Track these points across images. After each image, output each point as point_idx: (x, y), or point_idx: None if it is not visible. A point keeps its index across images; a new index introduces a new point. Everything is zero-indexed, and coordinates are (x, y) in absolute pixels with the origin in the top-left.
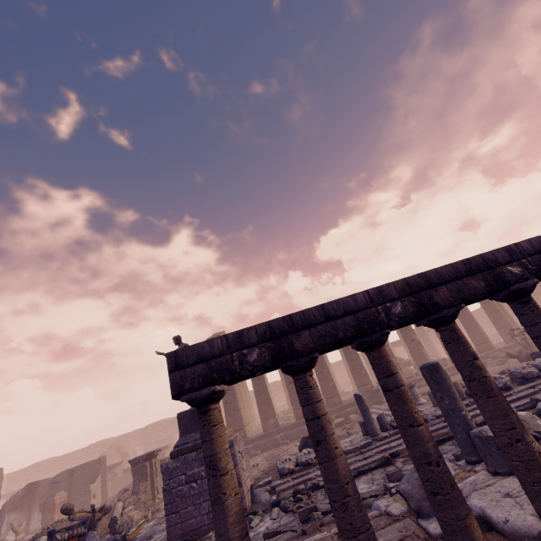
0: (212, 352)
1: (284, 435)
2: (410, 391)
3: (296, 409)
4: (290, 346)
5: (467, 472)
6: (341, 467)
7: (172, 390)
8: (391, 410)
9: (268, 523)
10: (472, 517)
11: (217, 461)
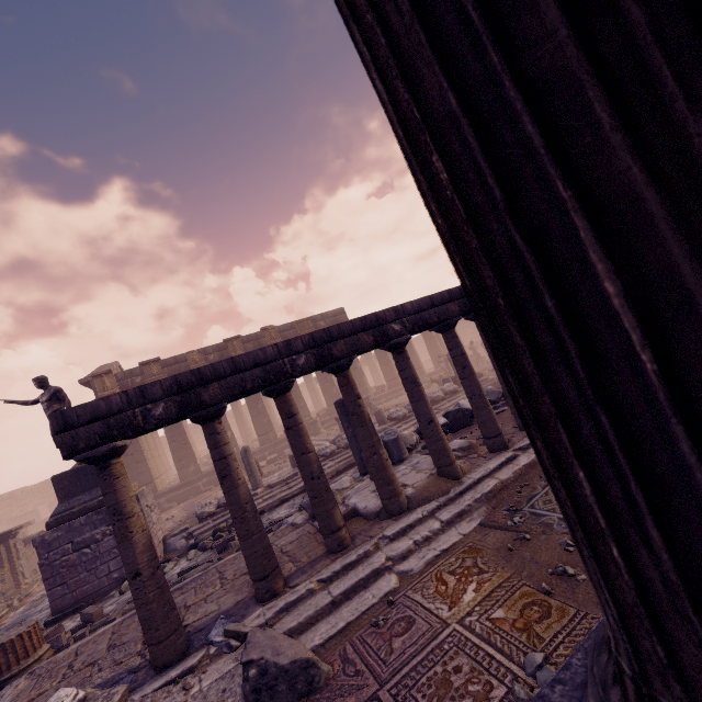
0: (110, 409)
1: (207, 481)
2: None
3: None
4: (198, 398)
5: (359, 482)
6: (243, 493)
7: (63, 452)
8: (290, 444)
9: (184, 565)
10: (336, 508)
11: (122, 507)
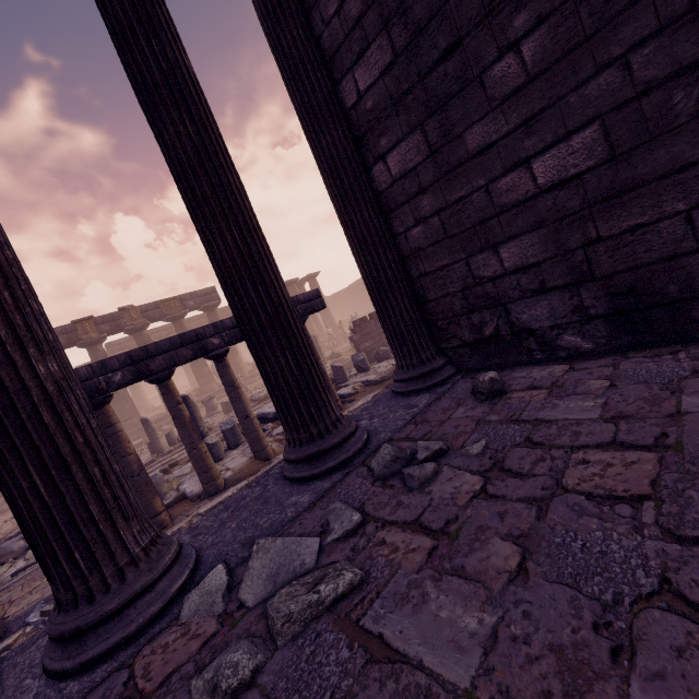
0: None
1: None
2: (209, 403)
3: None
4: None
5: None
6: None
7: None
8: None
9: (21, 565)
10: (157, 497)
11: None
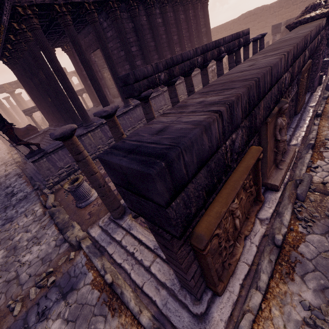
0: (30, 109)
1: None
2: None
3: (30, 120)
4: None
5: None
6: None
7: (26, 115)
8: None
9: None
10: None
11: (35, 121)
